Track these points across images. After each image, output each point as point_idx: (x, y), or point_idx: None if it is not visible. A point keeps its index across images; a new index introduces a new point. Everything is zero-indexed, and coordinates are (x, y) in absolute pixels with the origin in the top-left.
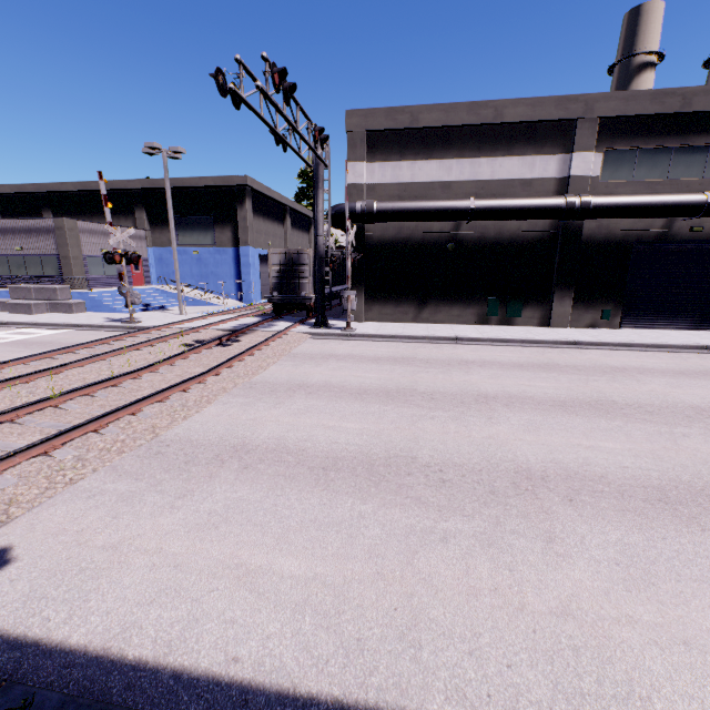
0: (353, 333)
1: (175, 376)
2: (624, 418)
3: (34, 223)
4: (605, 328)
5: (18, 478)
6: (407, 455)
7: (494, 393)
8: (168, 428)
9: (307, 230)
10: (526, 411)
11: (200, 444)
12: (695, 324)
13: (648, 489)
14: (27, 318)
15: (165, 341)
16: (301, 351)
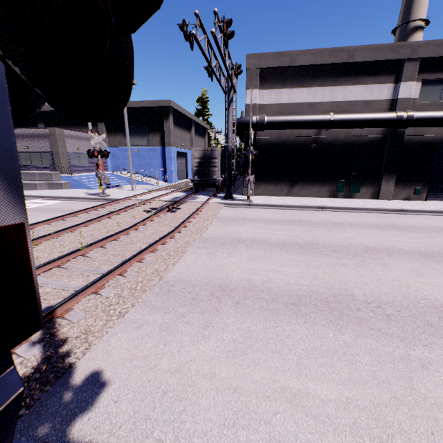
0: (252, 203)
1: (151, 233)
2: None
3: (36, 131)
4: (415, 200)
5: (84, 312)
6: (346, 294)
7: (373, 246)
8: (166, 272)
9: (203, 136)
10: (405, 259)
11: (194, 284)
12: None
13: None
14: (35, 193)
15: (132, 208)
16: (223, 215)
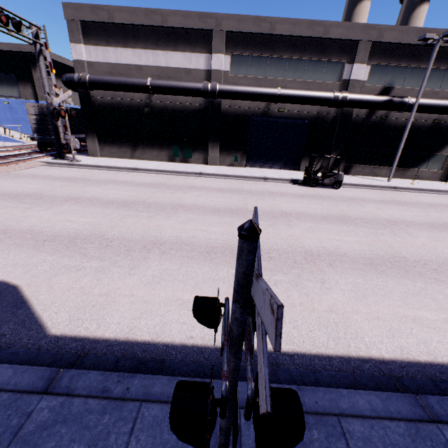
0: (73, 163)
1: None
2: (126, 209)
3: None
4: (238, 167)
5: None
6: None
7: (85, 197)
8: None
9: None
10: (81, 205)
11: None
12: (284, 166)
13: (51, 237)
14: None
15: None
16: (19, 172)
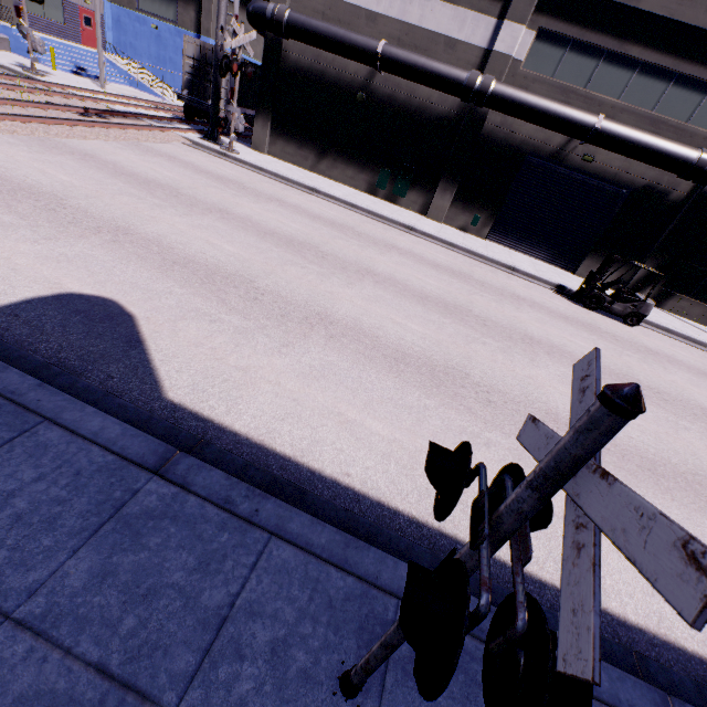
0: (228, 153)
1: None
2: (290, 251)
3: None
4: (473, 235)
5: None
6: (63, 198)
7: (237, 213)
8: None
9: None
10: (228, 224)
11: None
12: (551, 258)
13: (184, 259)
14: None
15: (33, 93)
16: (153, 145)
